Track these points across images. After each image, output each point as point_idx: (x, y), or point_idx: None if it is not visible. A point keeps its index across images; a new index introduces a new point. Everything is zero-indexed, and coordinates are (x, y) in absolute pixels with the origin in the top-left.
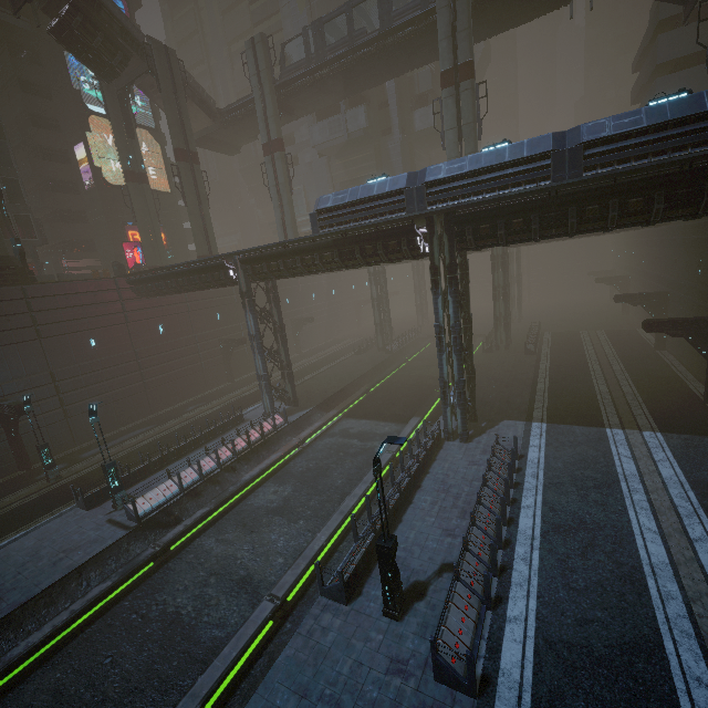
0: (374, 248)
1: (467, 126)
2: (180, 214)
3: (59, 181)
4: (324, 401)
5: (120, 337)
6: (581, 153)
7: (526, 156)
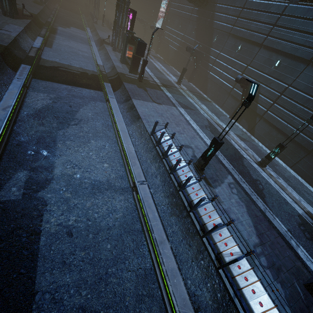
0: None
1: None
2: None
3: None
4: None
5: None
6: None
7: None
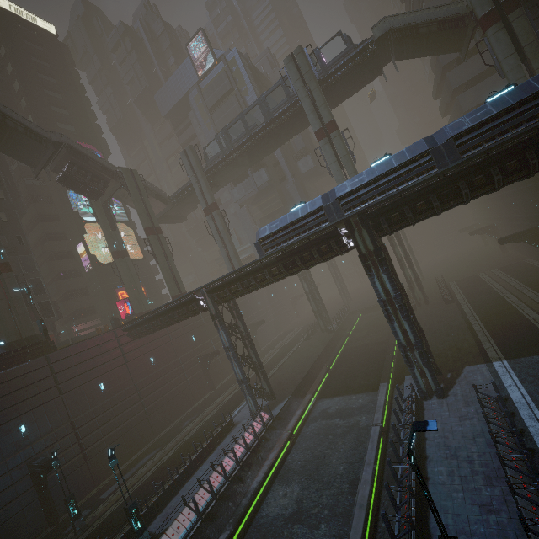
0: (310, 254)
1: (344, 158)
2: (152, 270)
3: (67, 272)
4: (296, 388)
5: (122, 376)
6: (453, 144)
7: (409, 158)
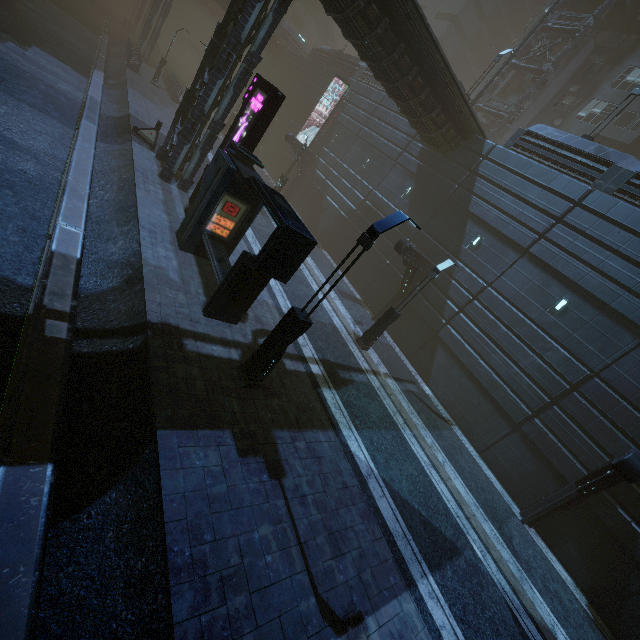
0: None
1: None
2: None
3: None
4: None
5: None
6: None
7: None
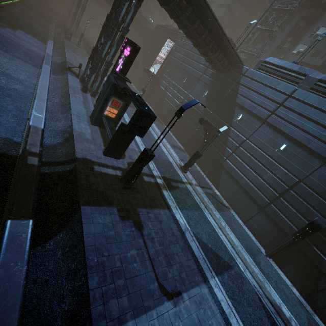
0: None
1: None
2: None
3: None
4: None
5: None
6: None
7: None
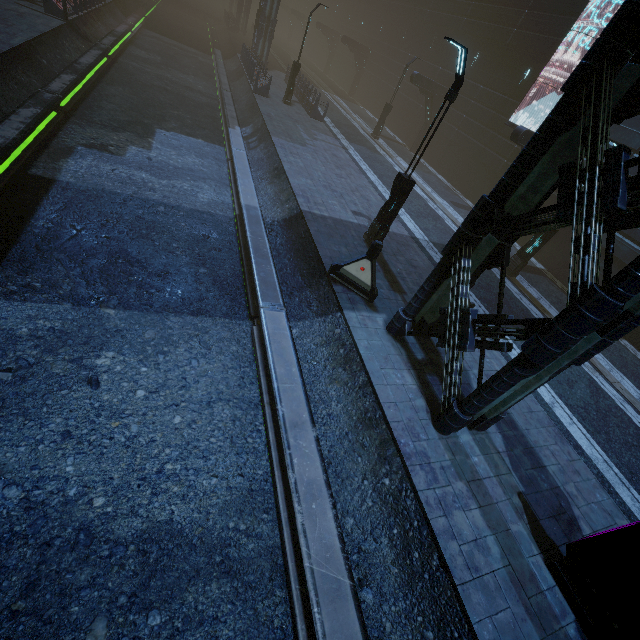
0: None
1: None
2: None
3: None
4: None
5: None
6: None
7: None
